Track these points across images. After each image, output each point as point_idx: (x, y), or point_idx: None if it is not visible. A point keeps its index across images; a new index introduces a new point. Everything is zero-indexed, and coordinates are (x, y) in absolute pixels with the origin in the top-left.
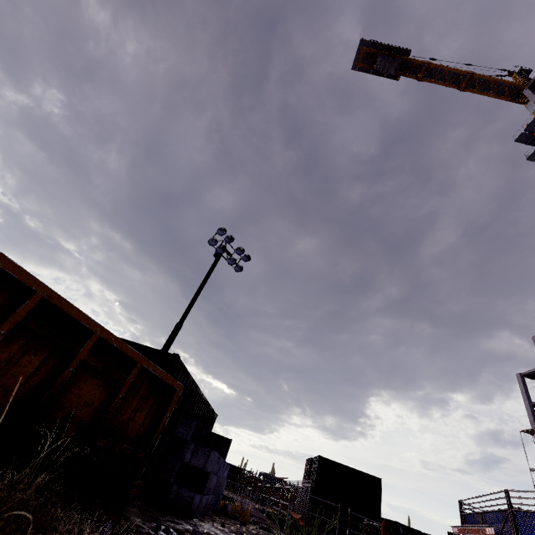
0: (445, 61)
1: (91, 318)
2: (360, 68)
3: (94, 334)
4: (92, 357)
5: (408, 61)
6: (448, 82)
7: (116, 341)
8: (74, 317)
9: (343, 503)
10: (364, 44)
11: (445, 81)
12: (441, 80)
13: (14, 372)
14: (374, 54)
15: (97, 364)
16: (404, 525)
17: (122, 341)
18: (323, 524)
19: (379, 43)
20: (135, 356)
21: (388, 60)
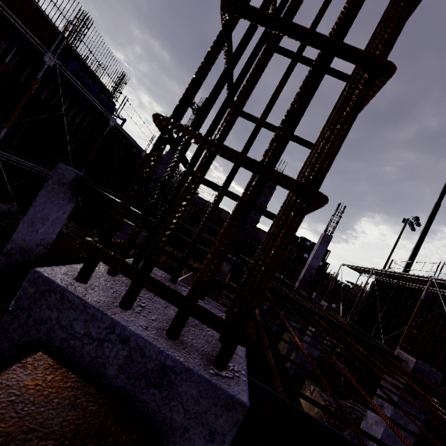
0: None
1: None
2: None
3: None
4: None
5: None
6: None
7: None
8: None
9: None
10: None
11: None
12: None
13: None
14: None
15: None
16: None
17: None
18: None
19: None
20: None
21: None
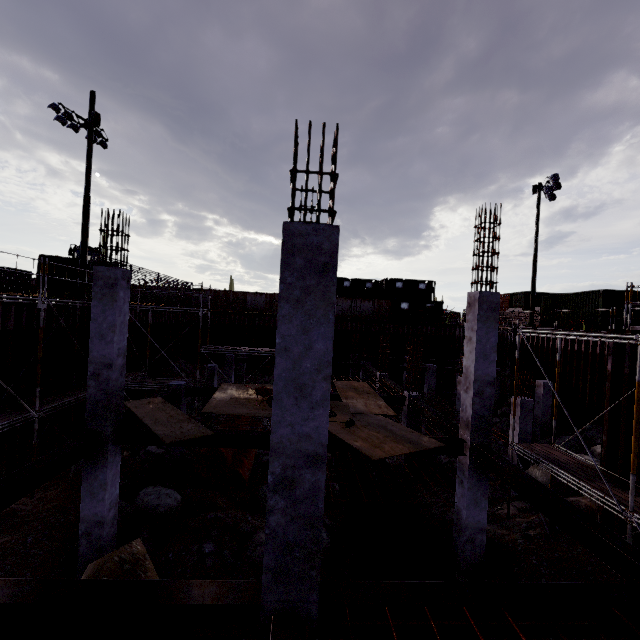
0: None
1: None
2: None
3: None
4: None
5: None
6: None
7: None
8: None
9: None
10: None
11: None
12: None
13: None
14: None
15: None
16: None
17: None
18: None
19: None
20: None
21: None
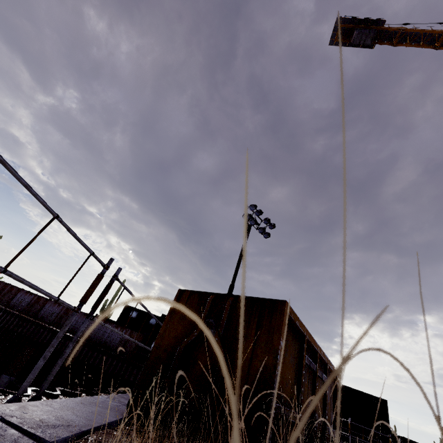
0: (417, 24)
1: (316, 342)
2: (337, 42)
3: (317, 353)
4: (318, 370)
5: (383, 30)
6: (423, 43)
7: (322, 353)
8: (313, 345)
9: (356, 421)
10: (341, 21)
11: (420, 43)
12: (416, 42)
13: (304, 396)
14: (349, 29)
15: (320, 374)
16: (411, 440)
17: (323, 352)
18: (341, 438)
19: (354, 18)
20: (326, 360)
21: (364, 32)
